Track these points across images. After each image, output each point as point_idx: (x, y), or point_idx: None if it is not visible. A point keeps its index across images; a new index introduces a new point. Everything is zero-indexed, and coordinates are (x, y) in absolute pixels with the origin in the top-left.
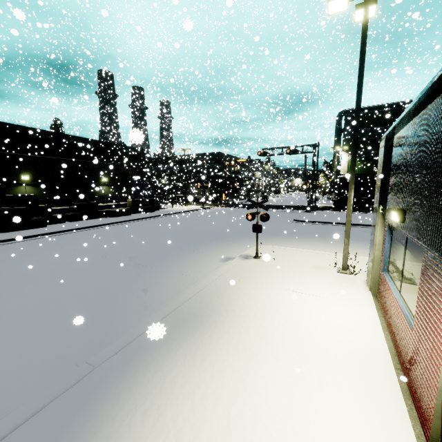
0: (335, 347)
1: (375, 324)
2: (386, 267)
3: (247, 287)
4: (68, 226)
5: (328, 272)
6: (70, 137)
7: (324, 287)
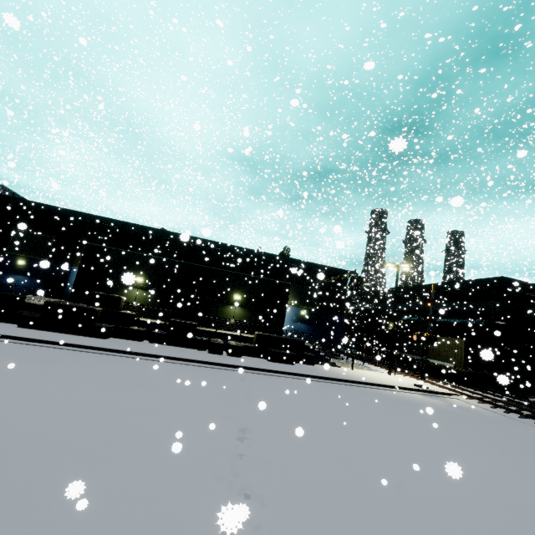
0: None
1: None
2: None
3: None
4: (118, 343)
5: None
6: (243, 250)
7: None
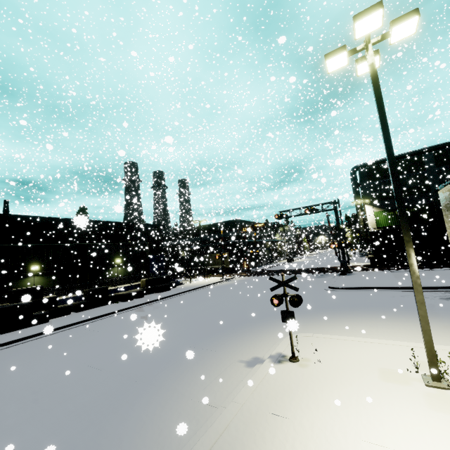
0: None
1: None
2: None
3: (288, 434)
4: (72, 318)
5: (411, 386)
6: (88, 222)
7: (421, 428)
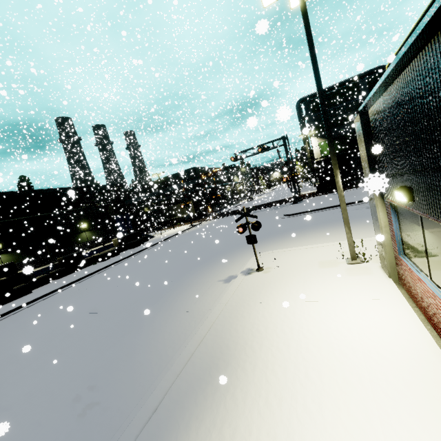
0: (382, 366)
1: (413, 320)
2: (401, 250)
3: (259, 310)
4: (55, 285)
5: (338, 267)
6: (38, 192)
7: (341, 287)
